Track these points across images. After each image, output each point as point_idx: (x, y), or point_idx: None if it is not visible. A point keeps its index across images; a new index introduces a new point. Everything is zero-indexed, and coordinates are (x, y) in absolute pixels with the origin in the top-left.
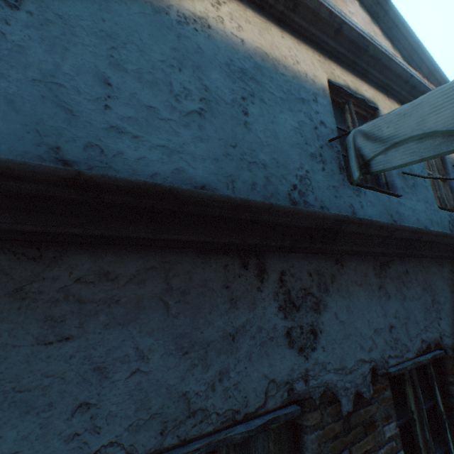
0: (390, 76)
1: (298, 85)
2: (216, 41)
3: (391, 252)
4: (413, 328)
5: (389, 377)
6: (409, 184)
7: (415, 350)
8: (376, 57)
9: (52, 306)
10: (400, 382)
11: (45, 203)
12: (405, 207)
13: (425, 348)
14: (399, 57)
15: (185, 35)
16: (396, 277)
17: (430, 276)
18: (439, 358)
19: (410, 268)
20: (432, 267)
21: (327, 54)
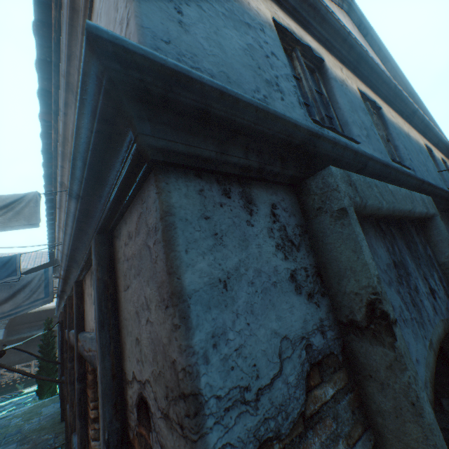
0: (431, 134)
1: (423, 150)
2: (412, 141)
3: None
4: None
5: None
6: None
7: None
8: (429, 128)
9: (448, 226)
10: None
11: (446, 202)
12: None
13: None
14: None
15: (411, 142)
16: None
17: None
18: None
19: None
20: None
21: (417, 131)
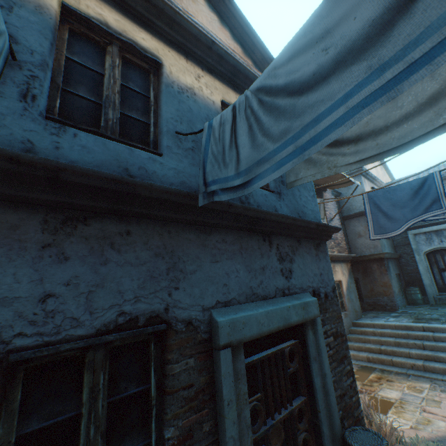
0: (187, 35)
1: None
2: None
3: (84, 204)
4: (109, 298)
5: (56, 363)
6: (186, 146)
7: (98, 324)
8: (156, 5)
9: None
10: (81, 368)
11: None
12: (164, 166)
13: (124, 322)
14: (229, 34)
15: None
16: (101, 236)
17: (180, 242)
18: (163, 334)
19: (139, 230)
20: (188, 233)
21: None
